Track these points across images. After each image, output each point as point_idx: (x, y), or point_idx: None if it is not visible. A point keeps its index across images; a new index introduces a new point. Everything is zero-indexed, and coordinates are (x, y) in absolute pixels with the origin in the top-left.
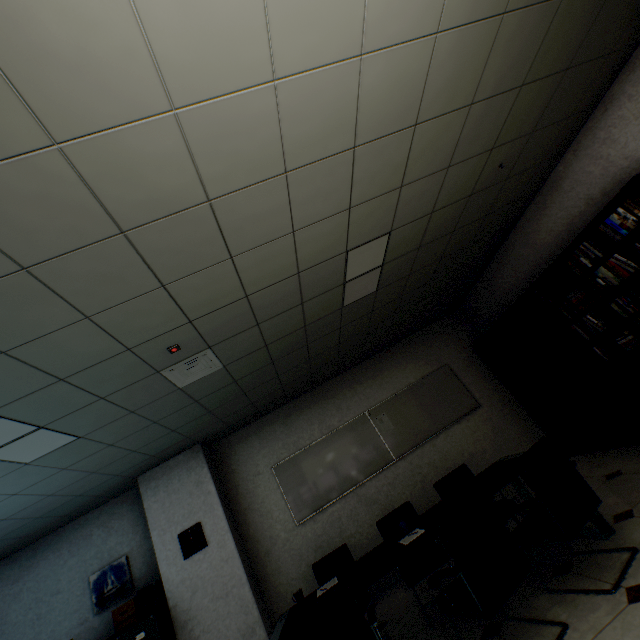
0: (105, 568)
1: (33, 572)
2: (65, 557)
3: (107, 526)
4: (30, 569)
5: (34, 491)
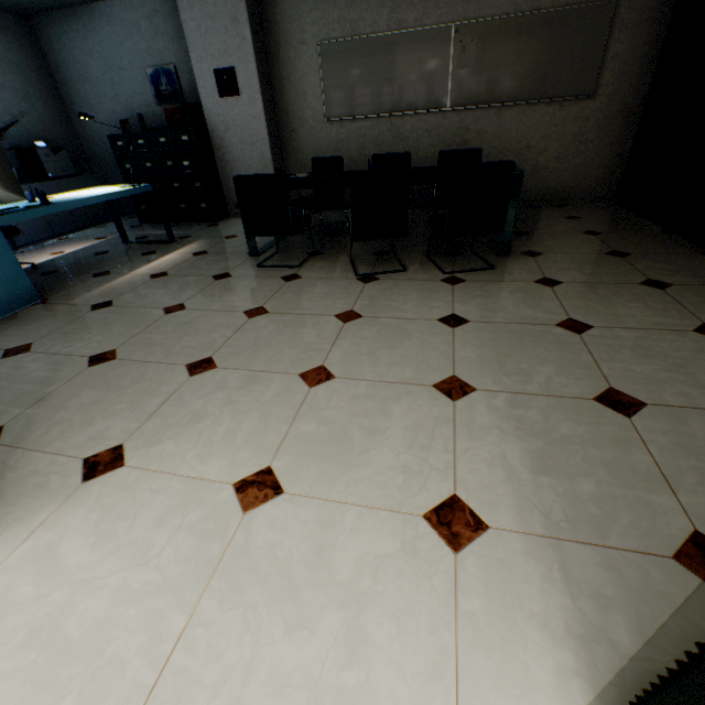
0: (158, 69)
1: (97, 38)
2: (121, 38)
3: (153, 24)
4: (94, 33)
5: None
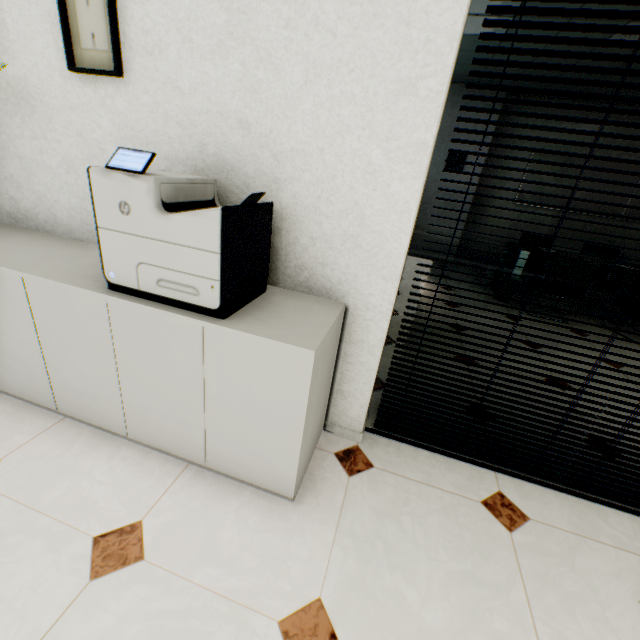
0: None
1: None
2: None
3: None
4: None
5: None
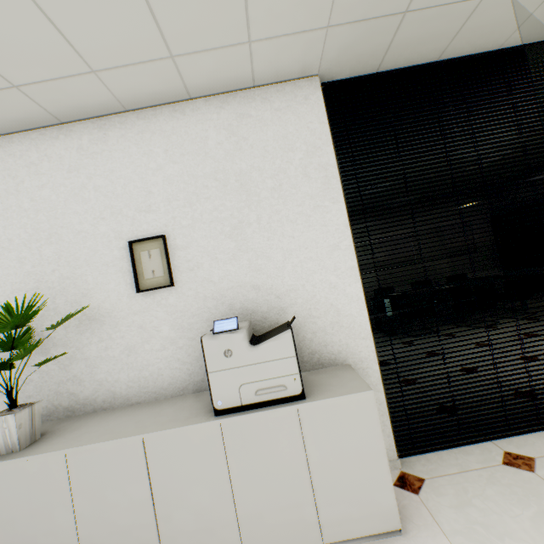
0: None
1: None
2: None
3: None
4: None
5: None
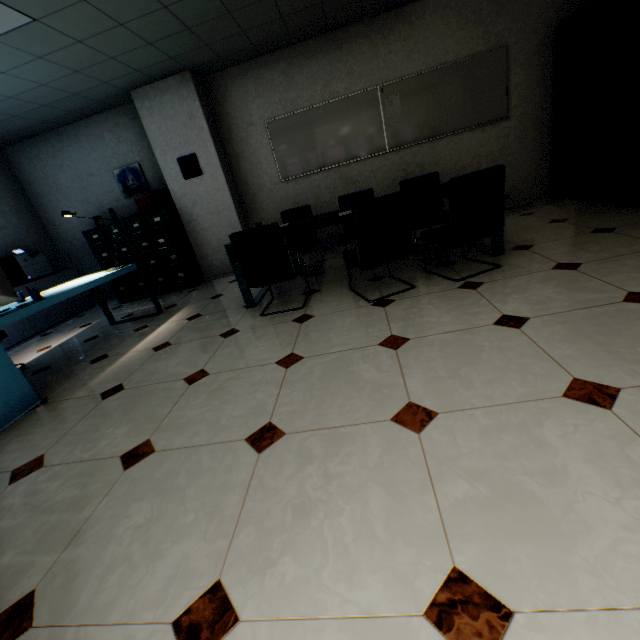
0: (124, 168)
1: (66, 155)
2: (88, 150)
3: (116, 134)
4: (62, 151)
5: (22, 76)
